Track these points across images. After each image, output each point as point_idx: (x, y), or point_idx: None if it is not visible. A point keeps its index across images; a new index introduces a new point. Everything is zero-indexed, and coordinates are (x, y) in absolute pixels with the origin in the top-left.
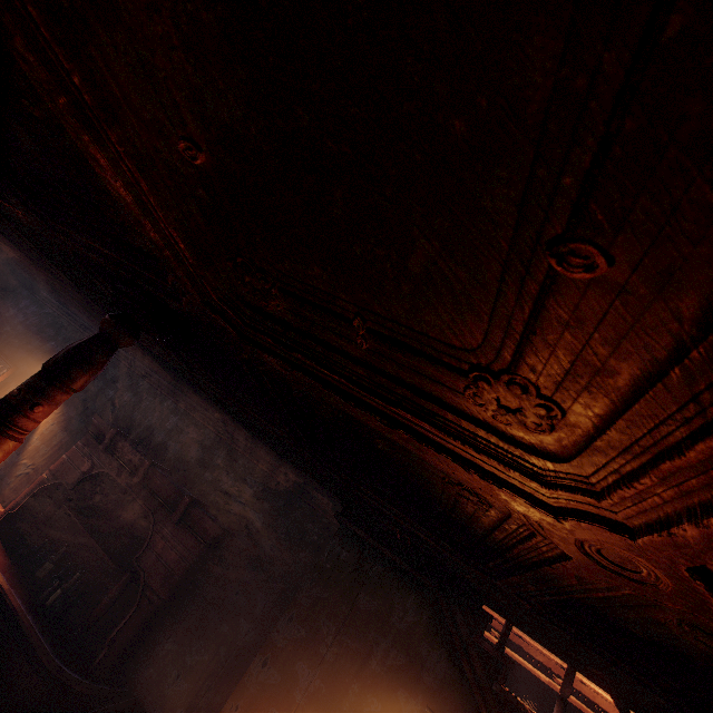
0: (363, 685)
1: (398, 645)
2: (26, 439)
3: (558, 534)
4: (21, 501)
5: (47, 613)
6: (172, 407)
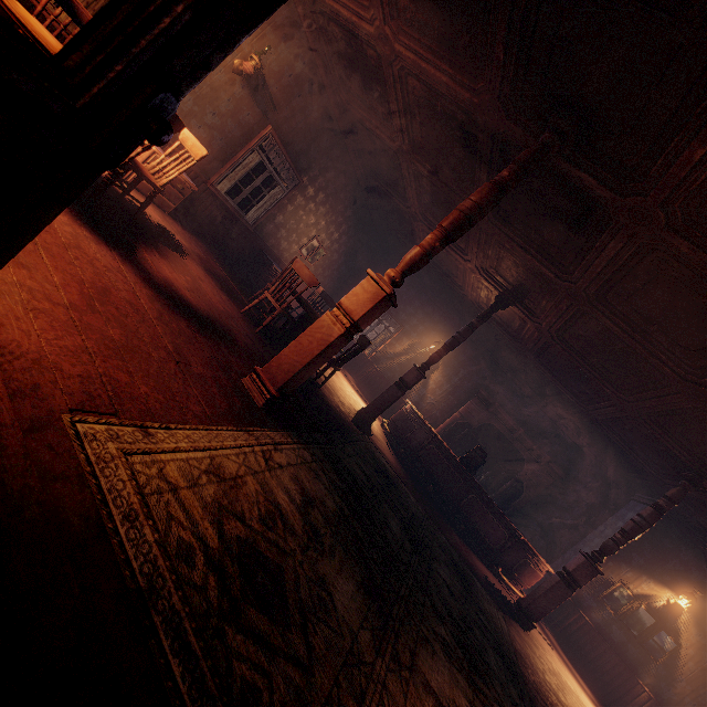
0: (662, 571)
1: (680, 564)
2: (425, 381)
3: None
4: (449, 426)
5: (482, 485)
6: (515, 388)
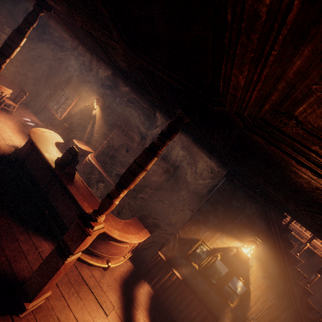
0: (232, 226)
1: (246, 218)
2: (92, 126)
3: None
4: (101, 150)
5: None
6: (145, 117)
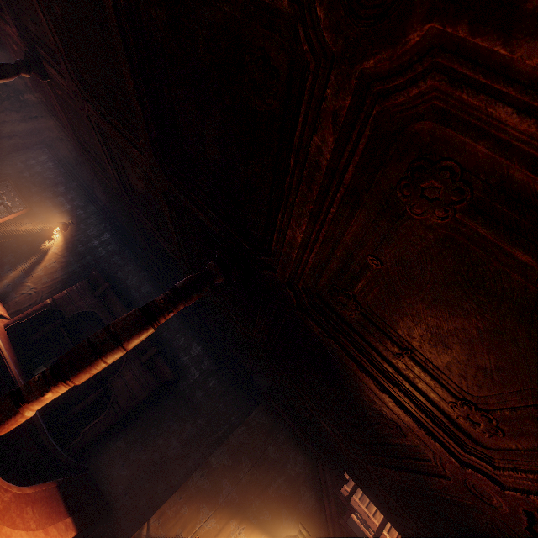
0: (262, 502)
1: (287, 483)
2: (32, 267)
3: (465, 476)
4: (29, 316)
5: None
6: (147, 276)
